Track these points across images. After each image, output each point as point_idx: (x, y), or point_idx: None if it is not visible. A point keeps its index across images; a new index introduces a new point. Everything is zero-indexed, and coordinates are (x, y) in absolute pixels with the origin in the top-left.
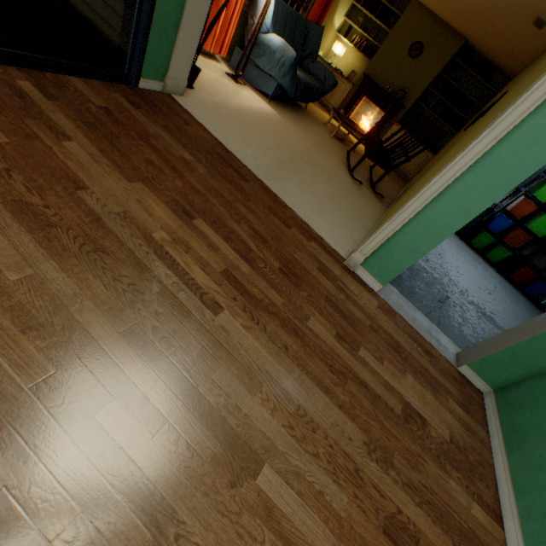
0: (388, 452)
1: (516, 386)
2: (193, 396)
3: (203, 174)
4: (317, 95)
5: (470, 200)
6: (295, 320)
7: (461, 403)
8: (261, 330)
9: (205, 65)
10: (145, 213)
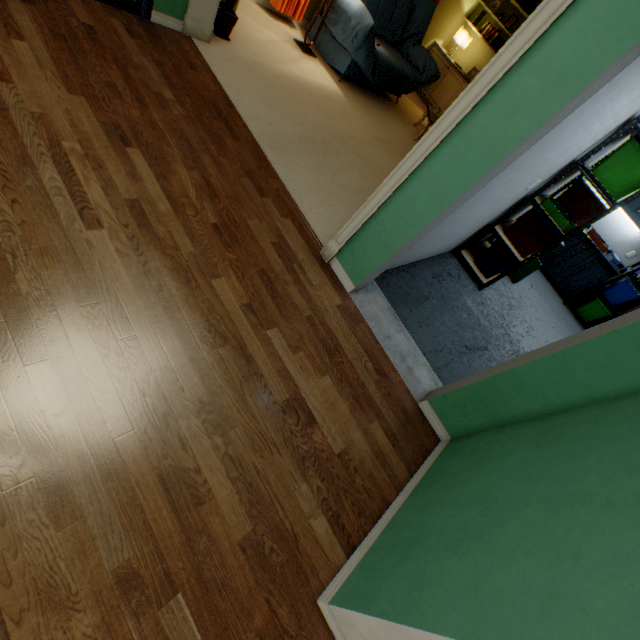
0: (229, 422)
1: (471, 436)
2: (3, 276)
3: (177, 116)
4: (408, 85)
5: (445, 182)
6: (197, 272)
7: (393, 434)
8: (140, 262)
9: (268, 25)
10: (68, 123)
